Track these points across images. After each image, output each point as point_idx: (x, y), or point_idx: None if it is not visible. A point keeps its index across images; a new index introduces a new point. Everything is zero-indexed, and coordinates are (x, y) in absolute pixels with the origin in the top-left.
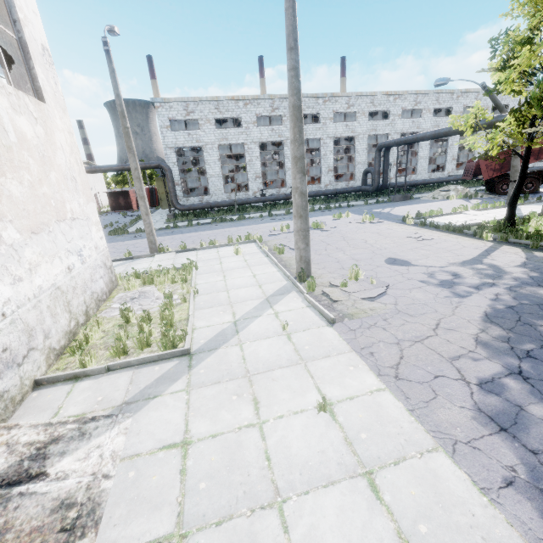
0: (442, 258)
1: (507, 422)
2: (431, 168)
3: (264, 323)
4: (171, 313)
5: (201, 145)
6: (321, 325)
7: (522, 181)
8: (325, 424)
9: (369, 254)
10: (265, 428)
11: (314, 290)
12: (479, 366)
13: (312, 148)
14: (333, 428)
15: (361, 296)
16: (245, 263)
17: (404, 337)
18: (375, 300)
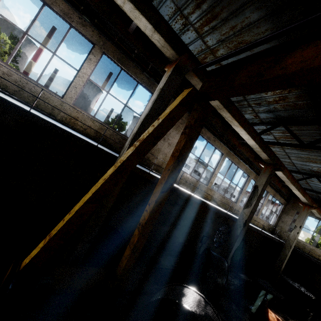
0: None
1: None
2: None
3: None
4: None
5: None
6: None
7: None
8: None
9: None
10: None
11: None
12: None
13: None
14: None
15: None
16: None
17: None
18: None
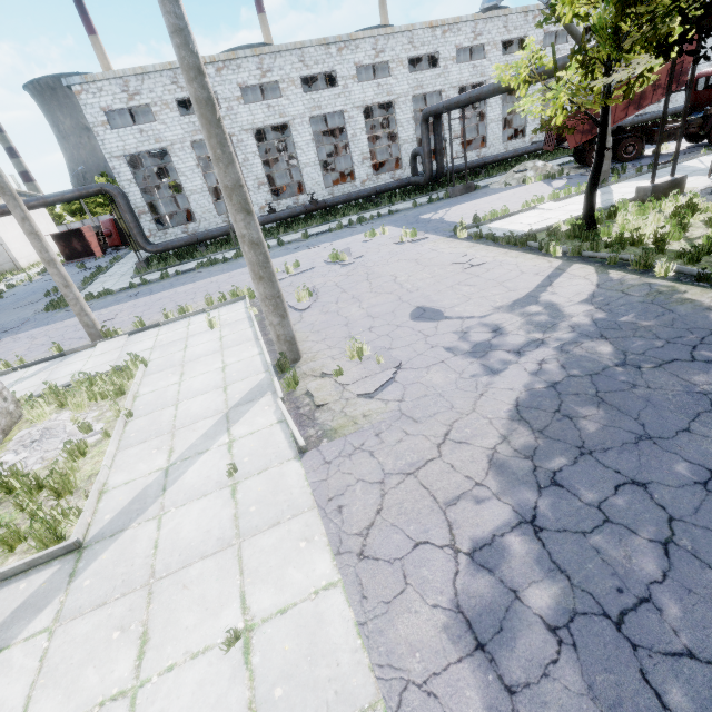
0: (487, 299)
1: (490, 628)
2: (510, 132)
3: (207, 466)
4: (78, 466)
5: (165, 146)
6: (286, 458)
7: (600, 159)
8: (230, 675)
9: (392, 304)
10: (141, 697)
11: (295, 388)
12: (481, 513)
13: (334, 127)
14: (239, 683)
15: (358, 391)
16: (219, 343)
17: (394, 467)
18: (375, 396)
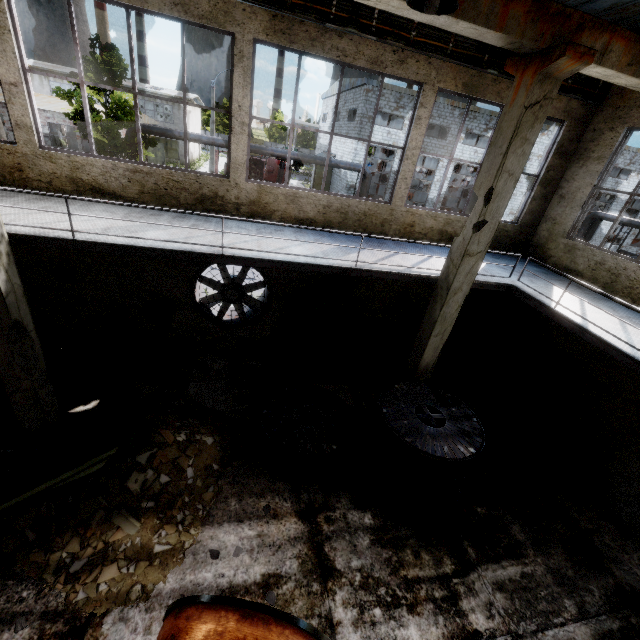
0: None
1: None
2: None
3: None
4: None
5: (396, 149)
6: None
7: None
8: None
9: None
10: None
11: None
12: None
13: None
14: None
15: None
16: None
17: None
18: None
